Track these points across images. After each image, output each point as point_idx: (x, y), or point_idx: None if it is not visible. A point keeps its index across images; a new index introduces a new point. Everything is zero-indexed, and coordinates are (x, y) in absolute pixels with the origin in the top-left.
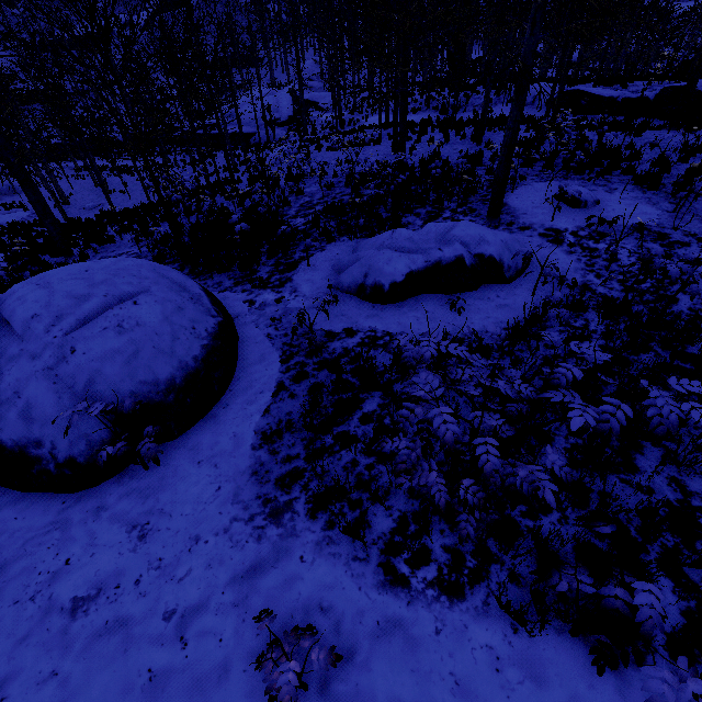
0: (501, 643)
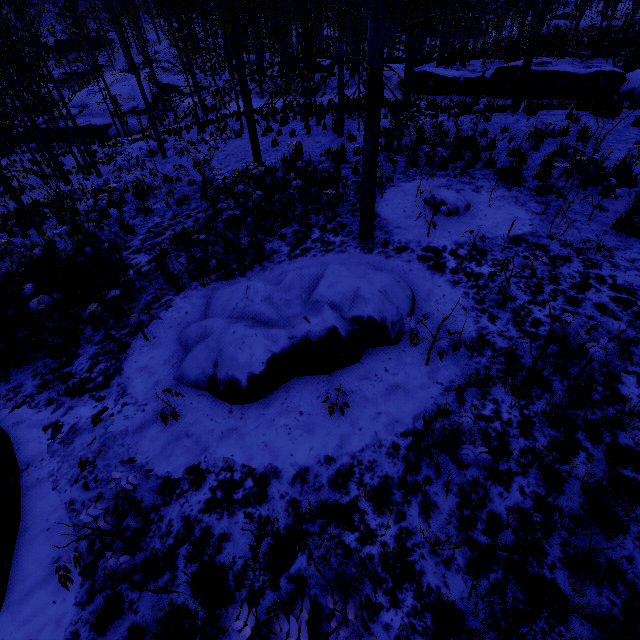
0: None
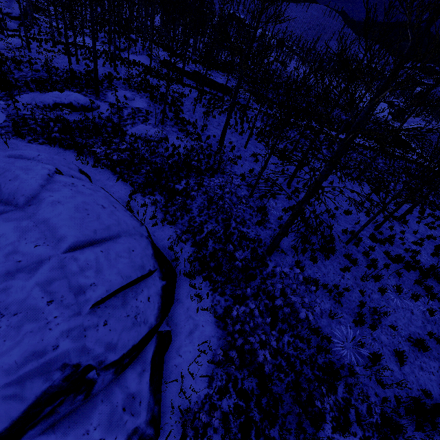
0: (47, 148)
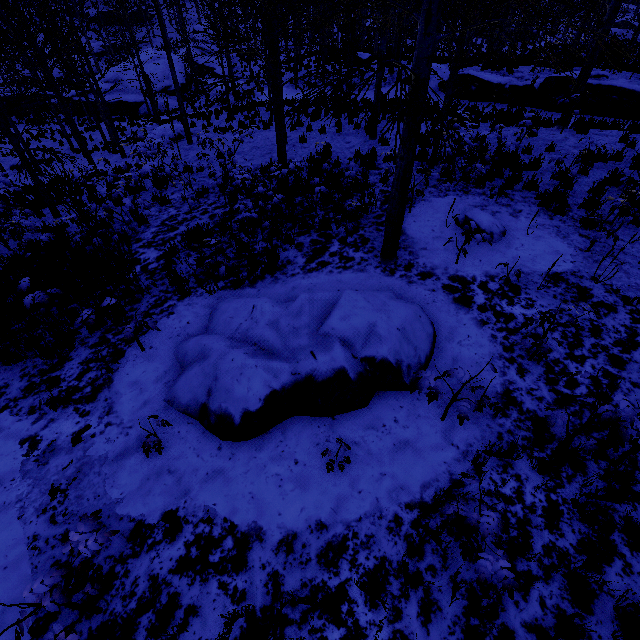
0: None
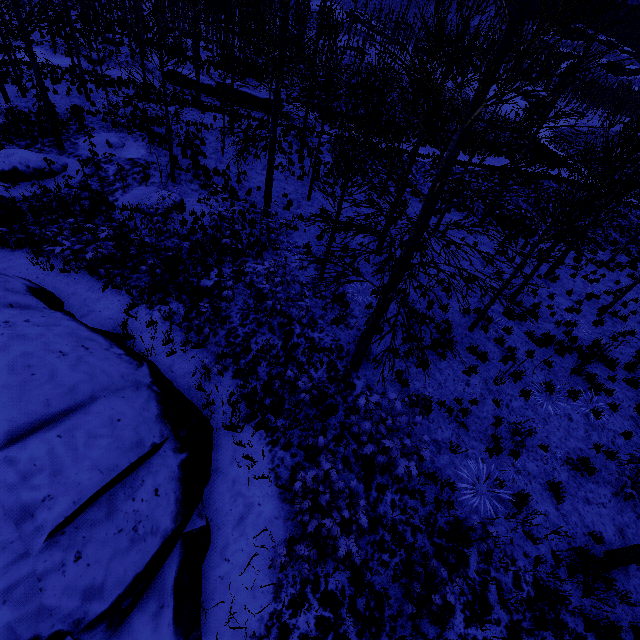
0: None
